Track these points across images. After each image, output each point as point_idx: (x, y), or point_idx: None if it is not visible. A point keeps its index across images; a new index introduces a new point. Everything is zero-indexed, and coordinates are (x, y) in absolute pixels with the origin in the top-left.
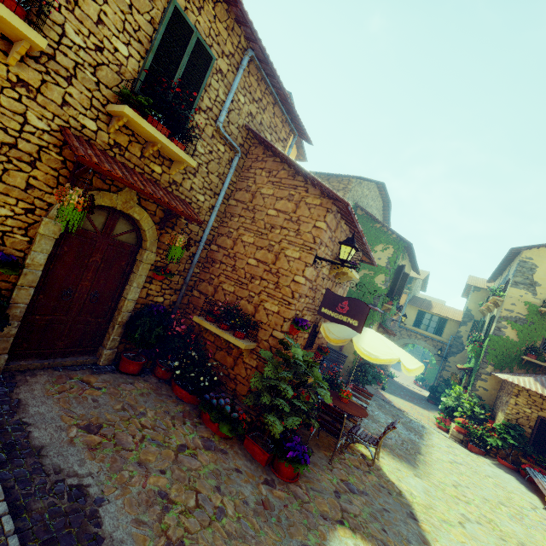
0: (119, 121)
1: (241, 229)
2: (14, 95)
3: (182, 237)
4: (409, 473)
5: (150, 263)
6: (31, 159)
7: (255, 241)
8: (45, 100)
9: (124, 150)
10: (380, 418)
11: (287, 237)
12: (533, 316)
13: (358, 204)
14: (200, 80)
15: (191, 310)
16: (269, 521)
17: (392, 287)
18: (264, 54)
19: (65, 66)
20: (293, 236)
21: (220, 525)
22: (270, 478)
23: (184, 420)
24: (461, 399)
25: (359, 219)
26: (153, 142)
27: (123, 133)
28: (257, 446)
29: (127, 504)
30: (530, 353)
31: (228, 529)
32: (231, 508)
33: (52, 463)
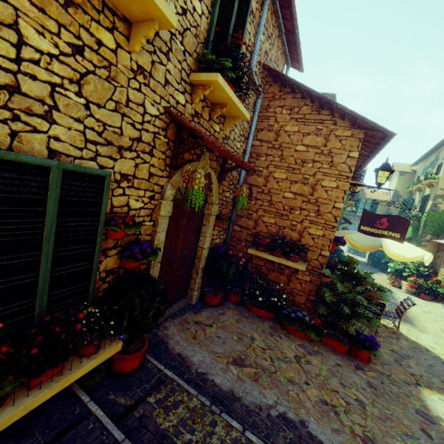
0: (206, 90)
1: (271, 166)
2: (135, 85)
3: (246, 188)
4: (416, 331)
5: (215, 214)
6: (150, 148)
7: (288, 177)
8: (154, 83)
9: (200, 117)
10: None
11: (320, 170)
12: None
13: None
14: (242, 26)
15: (235, 242)
16: (386, 399)
17: None
18: None
19: (164, 39)
20: (327, 168)
21: (370, 413)
22: (356, 363)
23: (278, 334)
24: (406, 263)
25: None
26: (220, 104)
27: (199, 100)
28: (335, 342)
29: (317, 419)
30: None
31: (376, 415)
32: (362, 397)
33: (250, 402)
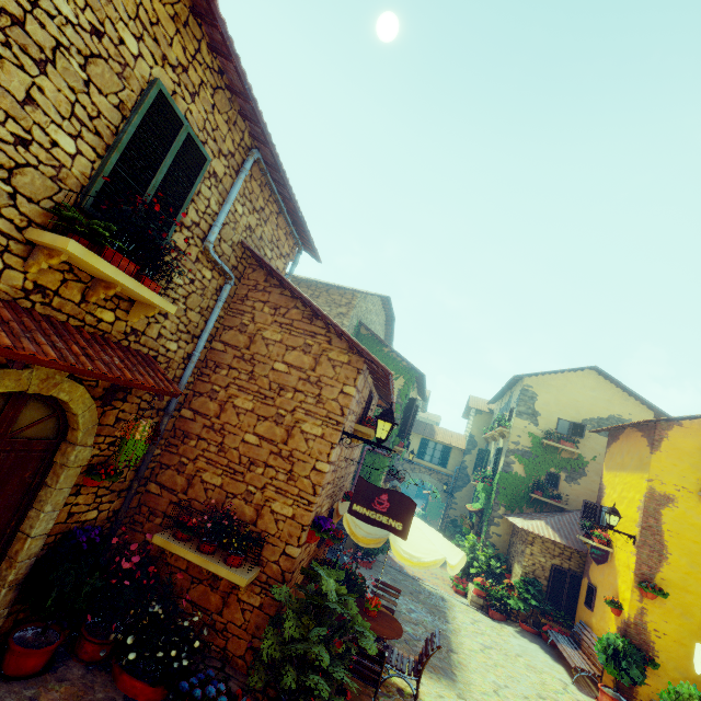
0: (52, 258)
1: (233, 387)
2: None
3: (147, 423)
4: (452, 697)
5: (81, 464)
6: None
7: (255, 408)
8: None
9: (52, 295)
10: (401, 605)
11: (303, 405)
12: (537, 449)
13: (362, 321)
14: (186, 188)
15: (144, 516)
16: None
17: (403, 425)
18: (277, 160)
19: None
20: (312, 404)
21: None
22: None
23: None
24: (475, 551)
25: (364, 340)
26: (106, 282)
27: (52, 269)
28: None
29: None
30: (536, 489)
31: None
32: None
33: None
